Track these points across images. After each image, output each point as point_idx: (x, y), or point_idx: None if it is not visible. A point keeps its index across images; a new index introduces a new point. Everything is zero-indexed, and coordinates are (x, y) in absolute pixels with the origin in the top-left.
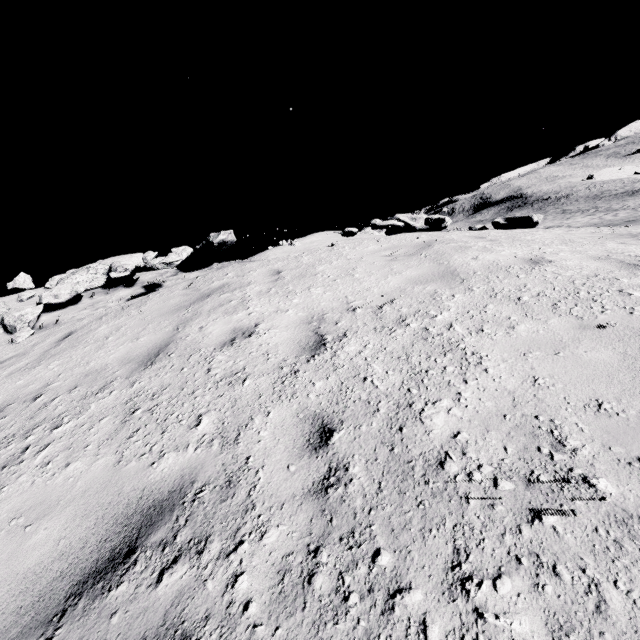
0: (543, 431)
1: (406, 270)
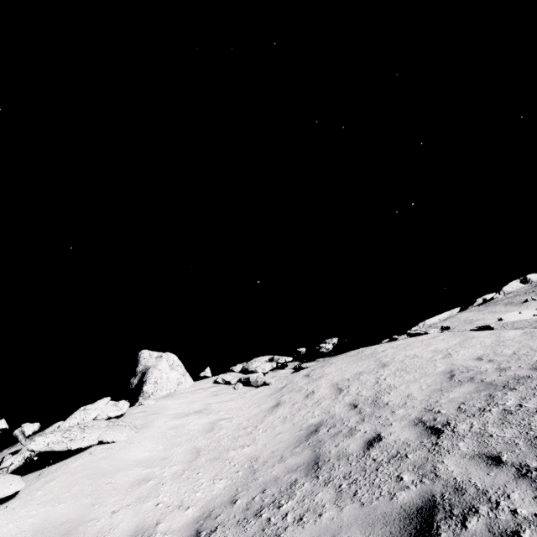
0: (533, 347)
1: (455, 339)
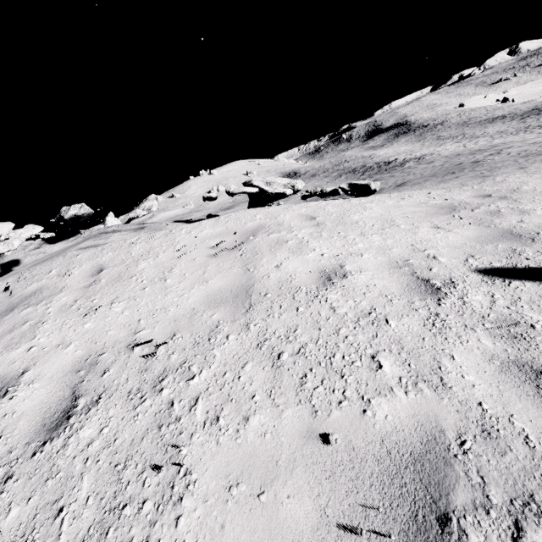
0: None
1: (214, 277)
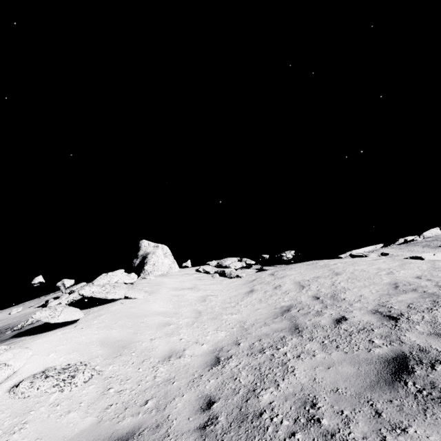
0: None
1: (395, 262)
